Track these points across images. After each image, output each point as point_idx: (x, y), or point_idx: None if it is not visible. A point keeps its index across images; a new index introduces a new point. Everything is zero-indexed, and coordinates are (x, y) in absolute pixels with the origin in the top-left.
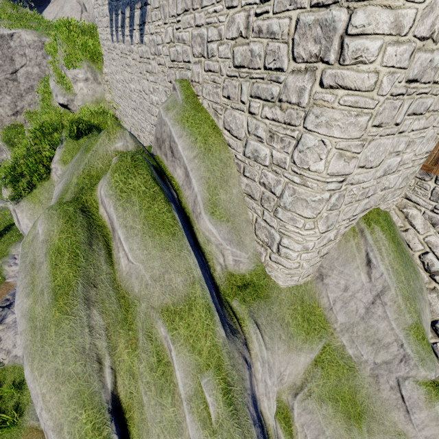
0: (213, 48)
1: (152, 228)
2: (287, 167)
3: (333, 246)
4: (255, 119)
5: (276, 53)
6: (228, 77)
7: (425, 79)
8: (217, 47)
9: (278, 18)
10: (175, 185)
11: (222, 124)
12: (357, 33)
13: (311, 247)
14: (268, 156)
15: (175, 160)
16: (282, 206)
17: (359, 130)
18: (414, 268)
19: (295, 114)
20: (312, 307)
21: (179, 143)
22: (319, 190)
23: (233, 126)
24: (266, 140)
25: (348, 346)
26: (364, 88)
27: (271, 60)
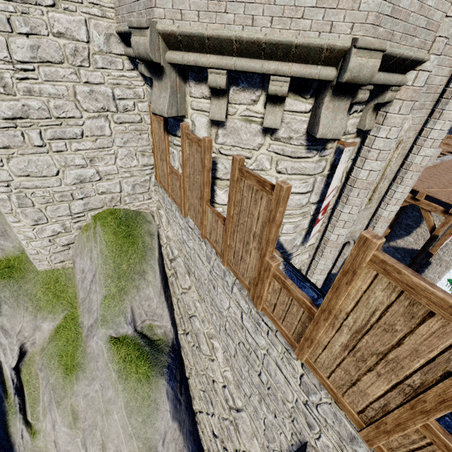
0: None
1: None
2: None
3: (75, 238)
4: None
5: None
6: None
7: (38, 117)
8: None
9: None
10: None
11: None
12: None
13: (34, 236)
14: None
15: None
16: None
17: None
18: (143, 256)
19: None
20: (67, 287)
21: None
22: None
23: None
24: None
25: (80, 316)
26: None
27: None
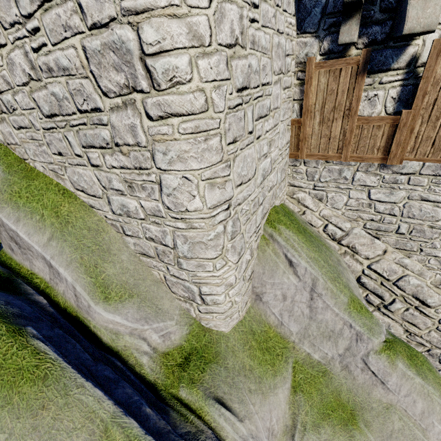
0: (9, 100)
1: (1, 389)
2: (164, 215)
3: (254, 263)
4: (103, 172)
5: (82, 92)
6: (46, 131)
7: (254, 84)
8: (13, 98)
9: (61, 49)
10: (40, 283)
11: (71, 185)
12: (156, 51)
13: (234, 280)
14: (139, 208)
15: (26, 252)
16: (183, 256)
17: (216, 154)
18: (325, 245)
19: (141, 156)
20: (265, 332)
21: (19, 230)
22: (209, 227)
23: (84, 185)
24: (127, 192)
25: (312, 352)
26: (197, 109)
27: (82, 101)
